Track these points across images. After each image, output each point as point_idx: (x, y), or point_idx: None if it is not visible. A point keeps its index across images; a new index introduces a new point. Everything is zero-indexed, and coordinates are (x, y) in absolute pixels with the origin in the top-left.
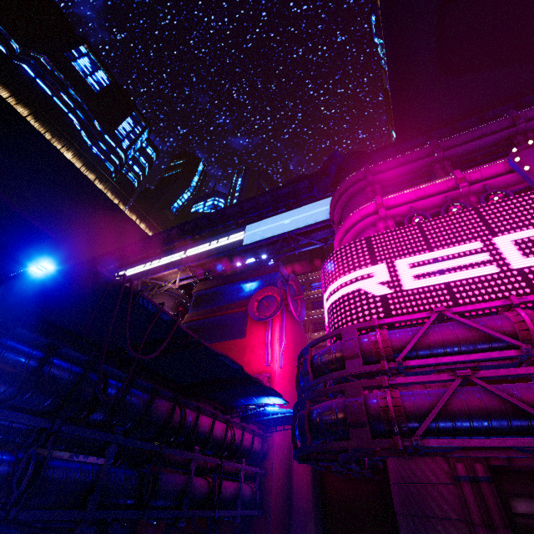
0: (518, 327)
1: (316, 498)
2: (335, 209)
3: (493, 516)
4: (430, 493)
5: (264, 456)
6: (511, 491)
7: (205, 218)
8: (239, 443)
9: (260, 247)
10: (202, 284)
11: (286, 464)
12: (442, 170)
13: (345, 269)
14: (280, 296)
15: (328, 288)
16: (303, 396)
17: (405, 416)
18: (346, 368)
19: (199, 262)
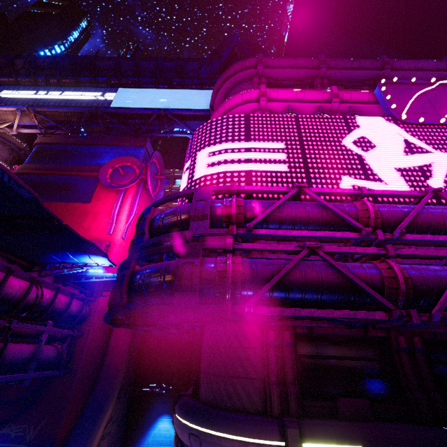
0: (361, 214)
1: (132, 355)
2: (217, 93)
3: (287, 375)
4: (238, 356)
5: (82, 319)
6: (304, 353)
7: (68, 59)
8: (47, 305)
9: (131, 116)
10: (49, 136)
11: (108, 327)
12: (321, 86)
13: (215, 139)
14: (140, 169)
15: (191, 157)
16: (130, 256)
17: (241, 283)
18: (190, 229)
19: (50, 109)
